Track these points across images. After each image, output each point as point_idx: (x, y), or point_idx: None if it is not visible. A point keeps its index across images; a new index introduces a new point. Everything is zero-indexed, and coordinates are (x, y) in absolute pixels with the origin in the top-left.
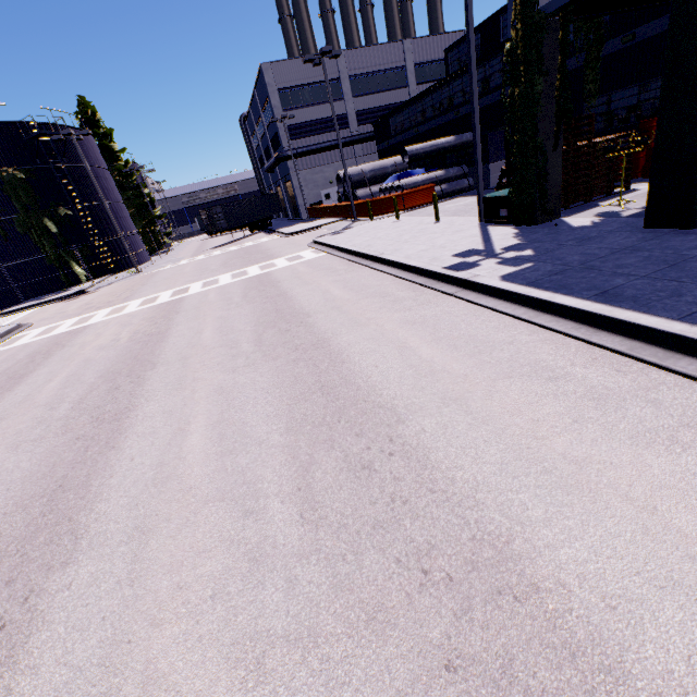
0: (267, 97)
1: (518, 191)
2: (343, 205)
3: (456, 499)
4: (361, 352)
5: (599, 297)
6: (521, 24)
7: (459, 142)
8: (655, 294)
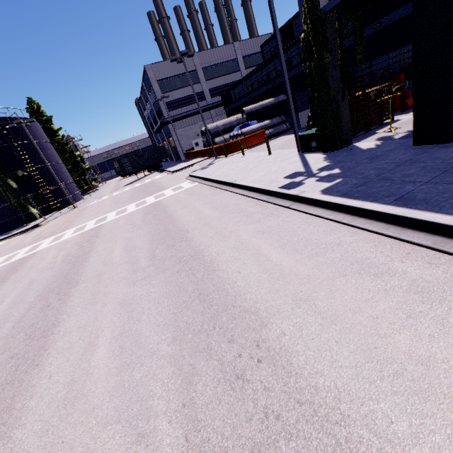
0: (150, 86)
1: (322, 129)
2: (207, 149)
3: (323, 412)
4: (227, 260)
5: (398, 202)
6: (309, 20)
7: (277, 101)
8: (440, 196)
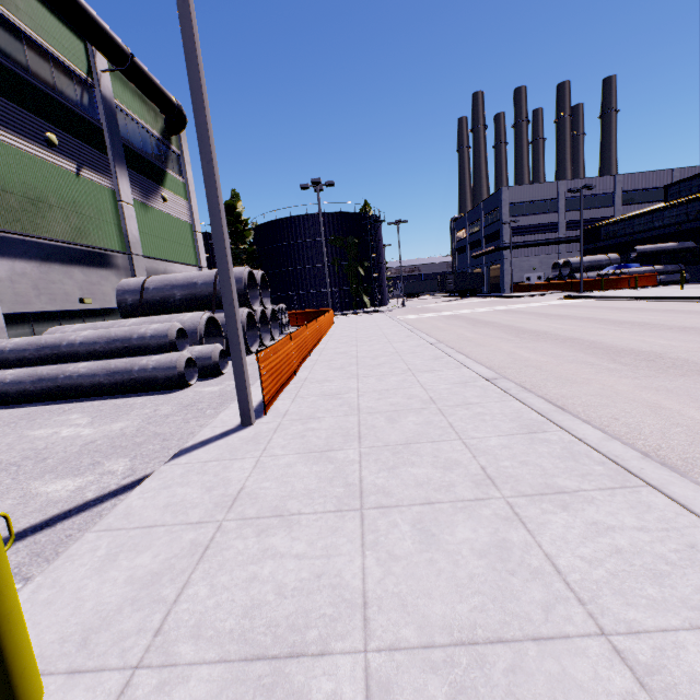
0: (496, 208)
1: None
2: (565, 282)
3: None
4: None
5: None
6: None
7: (680, 247)
8: None
